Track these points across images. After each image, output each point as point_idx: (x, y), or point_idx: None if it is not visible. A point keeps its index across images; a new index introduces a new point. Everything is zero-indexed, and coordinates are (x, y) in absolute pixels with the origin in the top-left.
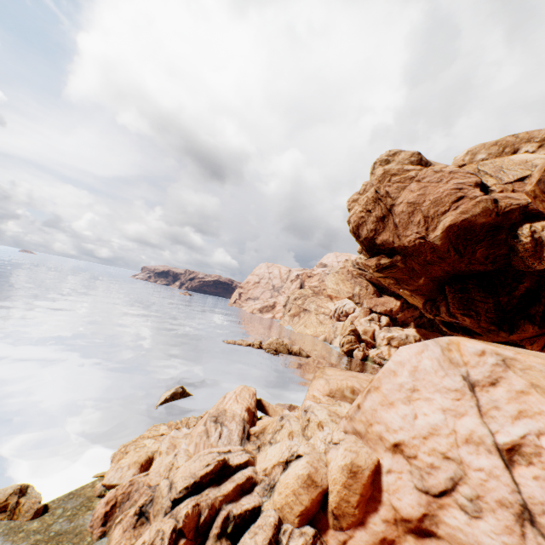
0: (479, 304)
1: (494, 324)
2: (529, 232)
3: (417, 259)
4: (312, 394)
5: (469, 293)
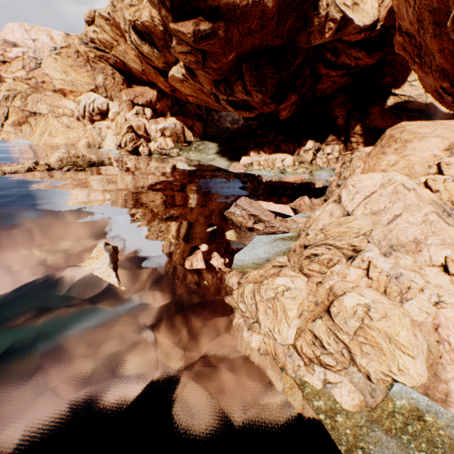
0: (269, 81)
1: (272, 98)
2: (326, 6)
3: (244, 26)
4: (433, 154)
5: (263, 70)
